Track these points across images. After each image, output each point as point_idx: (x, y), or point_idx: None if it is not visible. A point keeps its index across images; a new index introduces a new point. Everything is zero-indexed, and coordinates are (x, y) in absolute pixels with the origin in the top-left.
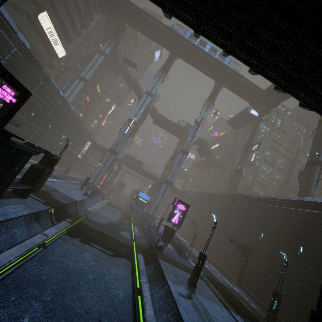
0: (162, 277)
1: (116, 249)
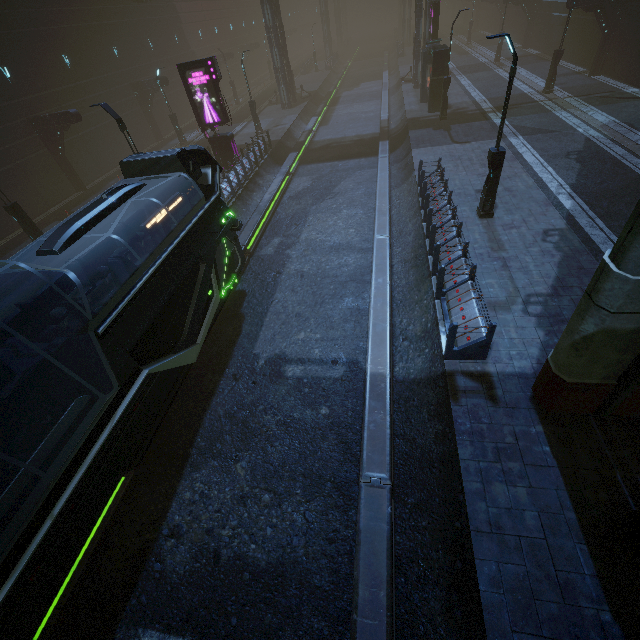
0: (289, 132)
1: (325, 151)
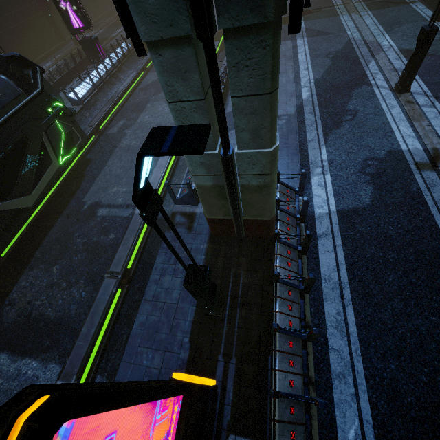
0: None
1: None
